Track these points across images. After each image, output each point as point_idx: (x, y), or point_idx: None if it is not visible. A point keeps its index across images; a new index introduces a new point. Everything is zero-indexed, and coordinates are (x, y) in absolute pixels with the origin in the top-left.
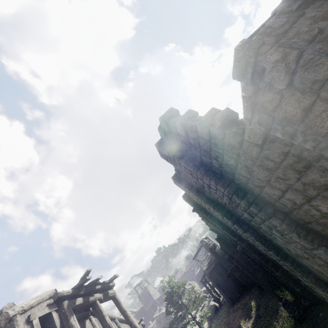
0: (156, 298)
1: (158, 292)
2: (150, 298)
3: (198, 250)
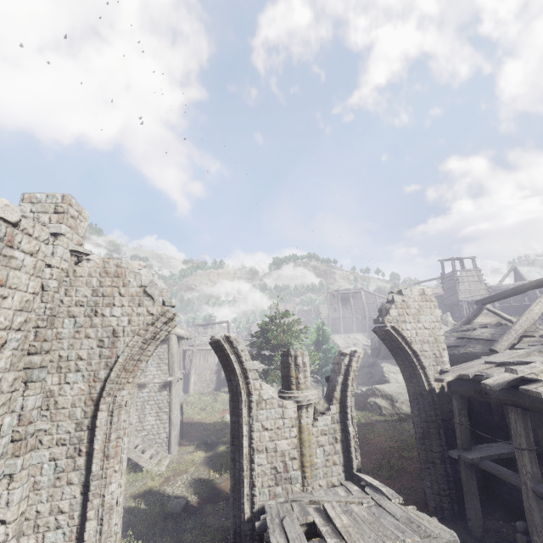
0: (466, 299)
1: (486, 292)
2: (454, 292)
3: (499, 295)
